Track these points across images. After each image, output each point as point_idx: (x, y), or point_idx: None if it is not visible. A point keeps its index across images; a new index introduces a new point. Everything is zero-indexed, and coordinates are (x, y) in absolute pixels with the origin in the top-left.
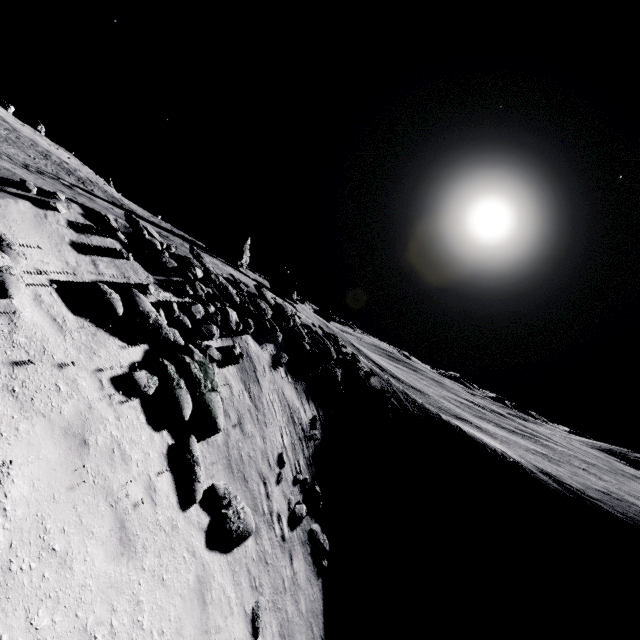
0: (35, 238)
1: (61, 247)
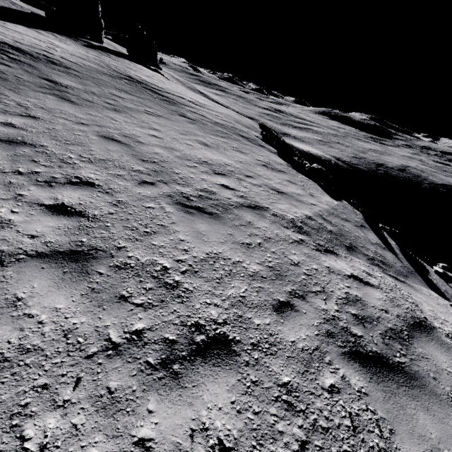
0: None
1: None
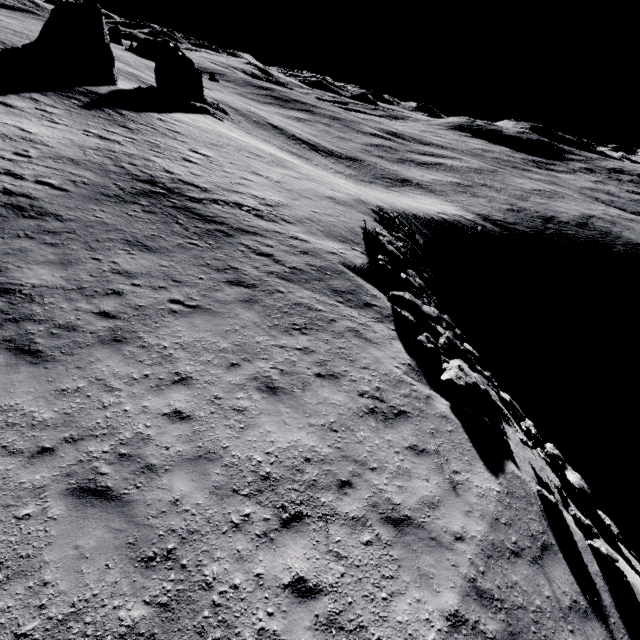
0: (634, 577)
1: (598, 541)
